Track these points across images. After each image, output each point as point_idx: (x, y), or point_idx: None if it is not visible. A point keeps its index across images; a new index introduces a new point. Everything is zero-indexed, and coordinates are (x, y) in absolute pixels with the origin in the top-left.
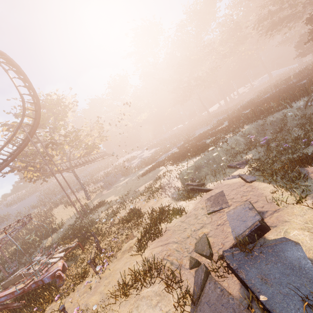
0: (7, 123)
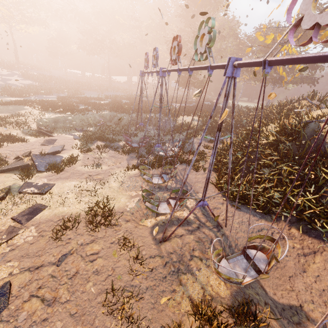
0: None
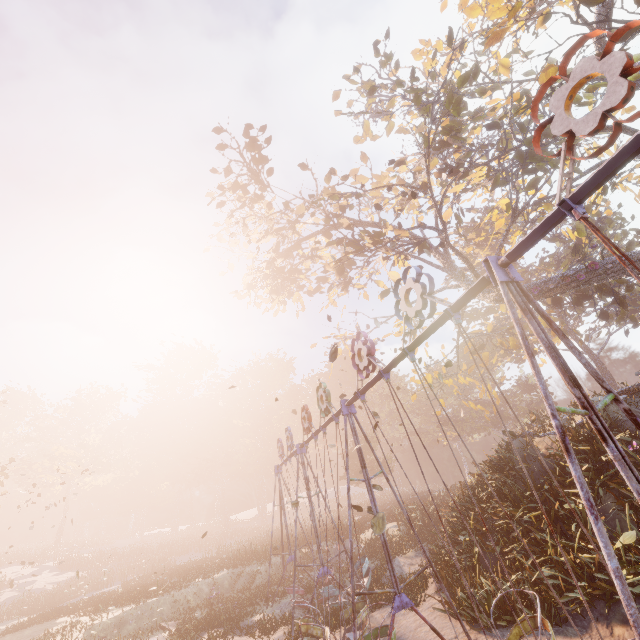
0: None
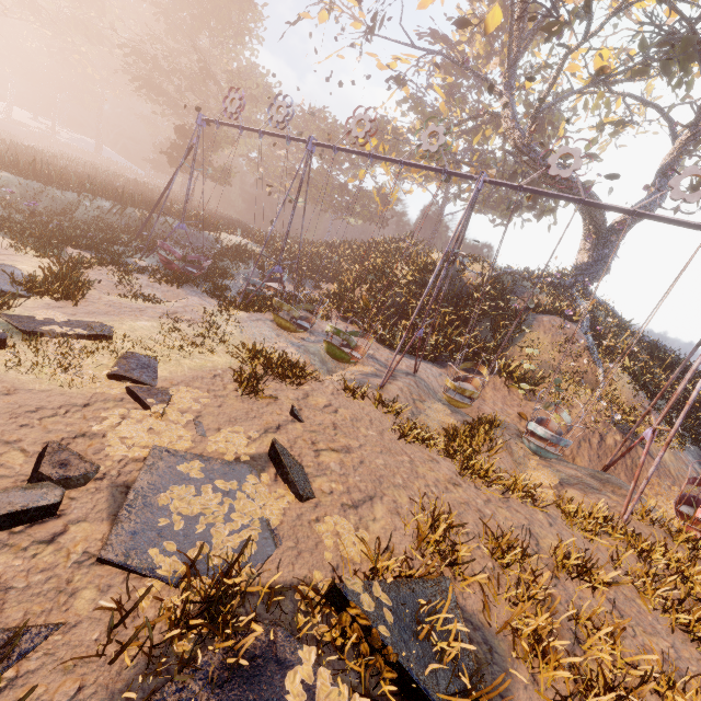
0: None
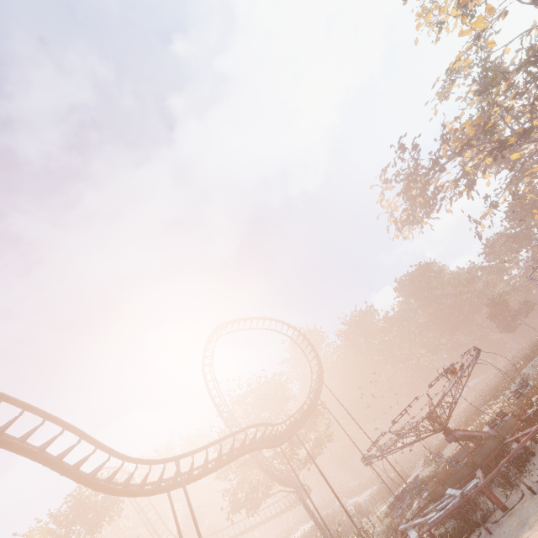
0: (239, 400)
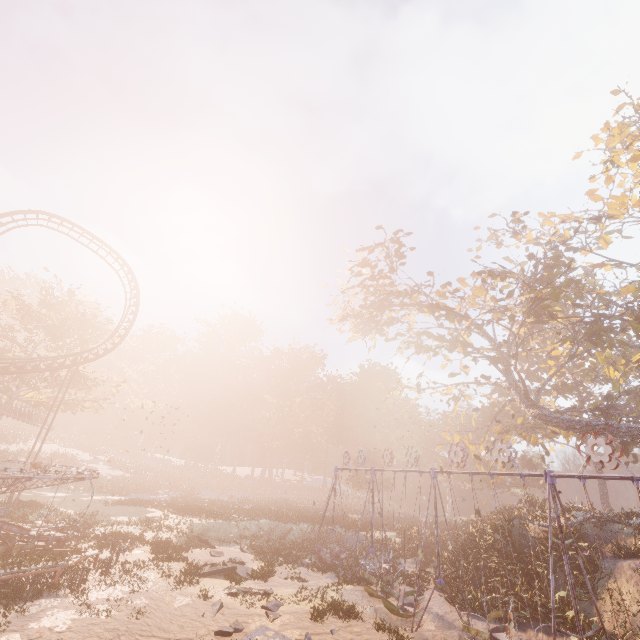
0: (24, 301)
